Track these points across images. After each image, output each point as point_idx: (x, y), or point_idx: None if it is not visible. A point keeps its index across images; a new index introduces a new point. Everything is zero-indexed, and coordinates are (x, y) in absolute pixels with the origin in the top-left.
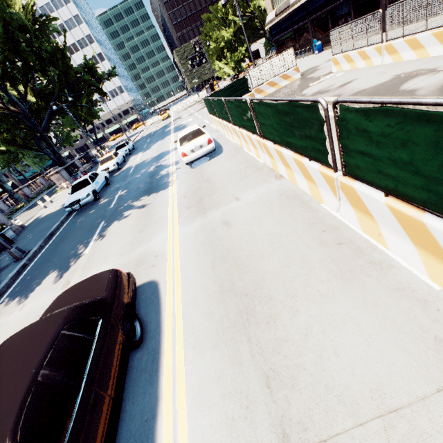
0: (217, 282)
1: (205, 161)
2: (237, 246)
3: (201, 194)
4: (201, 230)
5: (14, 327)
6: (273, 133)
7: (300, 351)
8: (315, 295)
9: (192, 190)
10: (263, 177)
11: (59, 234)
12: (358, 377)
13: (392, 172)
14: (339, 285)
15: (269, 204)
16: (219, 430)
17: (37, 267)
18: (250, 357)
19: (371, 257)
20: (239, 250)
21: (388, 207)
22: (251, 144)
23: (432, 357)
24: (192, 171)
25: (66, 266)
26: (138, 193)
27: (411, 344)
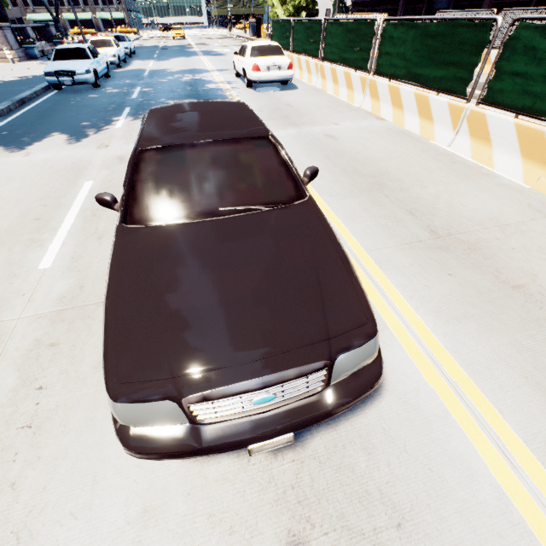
0: (338, 167)
1: (276, 90)
2: (350, 151)
3: (284, 112)
4: (300, 136)
5: (28, 167)
6: (399, 65)
7: (433, 203)
8: (439, 182)
9: (268, 107)
10: (362, 116)
11: (39, 104)
12: (481, 214)
13: (538, 90)
14: (458, 180)
15: (376, 133)
16: (377, 229)
17: (21, 126)
18: (391, 203)
19: (480, 171)
20: (355, 154)
21: (515, 125)
22: (345, 85)
23: (527, 210)
24: (260, 94)
25: (87, 133)
26: (178, 95)
27: (513, 205)
